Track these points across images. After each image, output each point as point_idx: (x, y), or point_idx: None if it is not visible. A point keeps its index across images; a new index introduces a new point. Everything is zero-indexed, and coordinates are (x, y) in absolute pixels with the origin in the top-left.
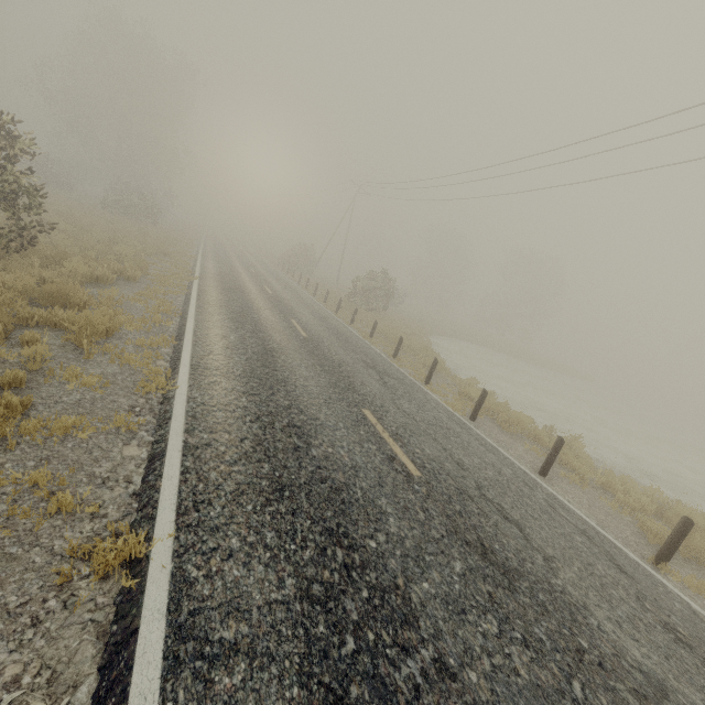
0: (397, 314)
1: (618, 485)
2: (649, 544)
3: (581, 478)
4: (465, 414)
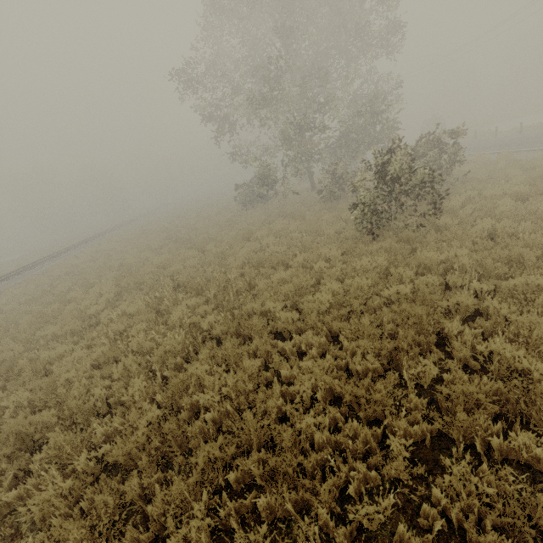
0: None
1: None
2: None
3: None
4: (517, 134)
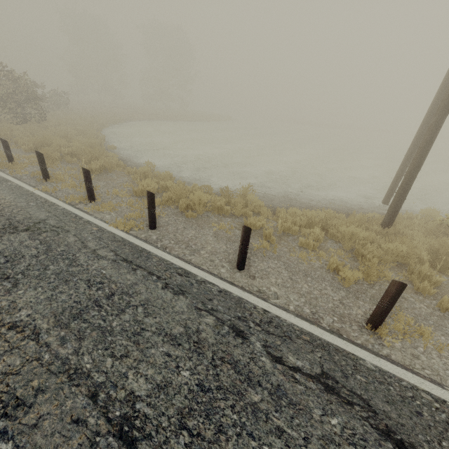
0: (63, 116)
1: (295, 226)
2: (347, 291)
3: (268, 238)
4: (142, 227)
